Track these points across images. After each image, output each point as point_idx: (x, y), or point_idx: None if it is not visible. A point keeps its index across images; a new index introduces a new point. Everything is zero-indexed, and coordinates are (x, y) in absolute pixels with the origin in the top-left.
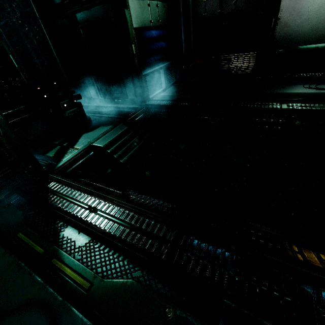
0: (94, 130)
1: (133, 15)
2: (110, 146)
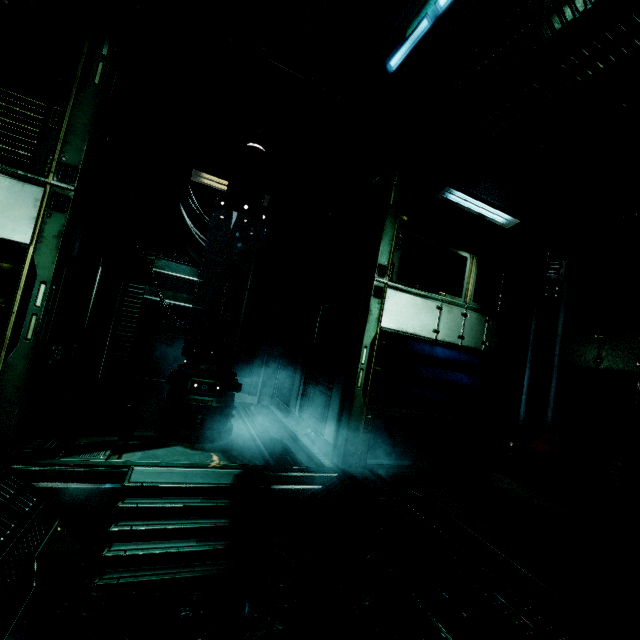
0: (199, 451)
1: (389, 310)
2: (144, 495)
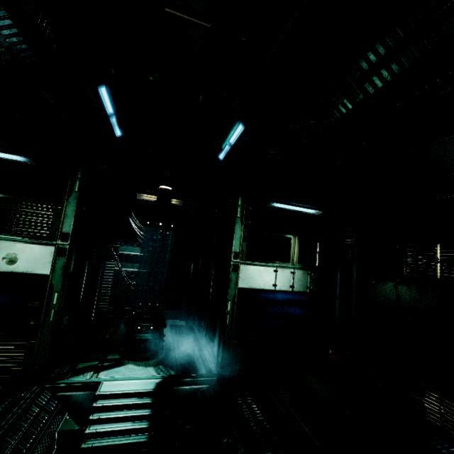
0: (141, 367)
1: (242, 277)
2: (107, 398)
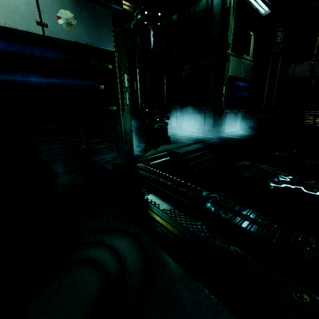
0: (172, 144)
1: (230, 67)
2: (187, 155)
